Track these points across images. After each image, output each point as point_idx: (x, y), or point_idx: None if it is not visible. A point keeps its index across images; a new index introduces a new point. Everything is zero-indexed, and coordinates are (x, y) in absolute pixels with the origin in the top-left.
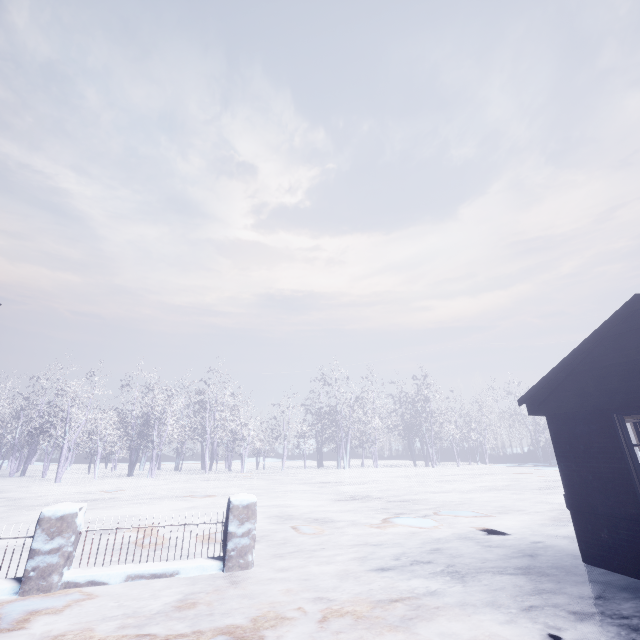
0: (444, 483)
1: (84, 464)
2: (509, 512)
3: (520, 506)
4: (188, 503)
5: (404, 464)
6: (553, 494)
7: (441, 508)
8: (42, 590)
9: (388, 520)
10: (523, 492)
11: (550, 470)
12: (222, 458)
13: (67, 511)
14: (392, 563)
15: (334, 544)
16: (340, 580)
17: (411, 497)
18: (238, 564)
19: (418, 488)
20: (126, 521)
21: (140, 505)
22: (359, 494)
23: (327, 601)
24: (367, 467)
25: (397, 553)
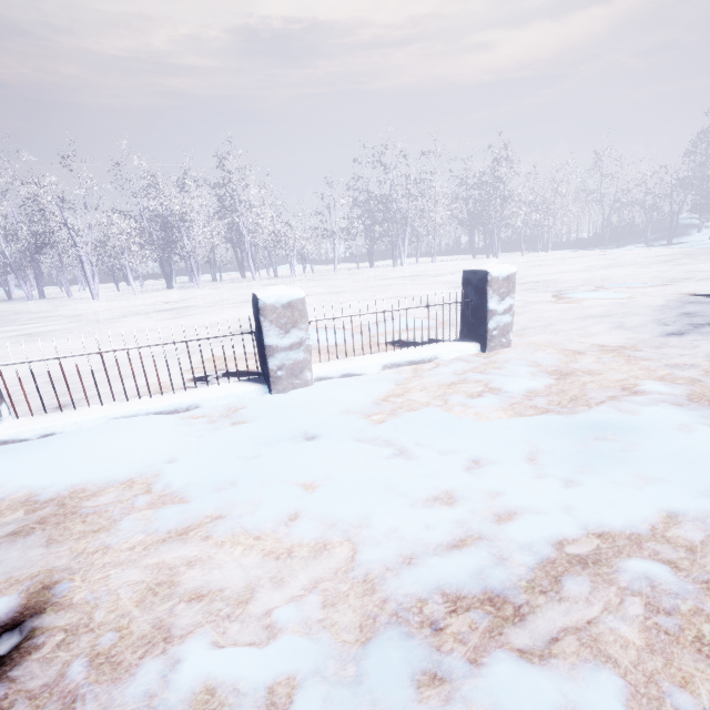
0: (540, 267)
1: None
2: (675, 281)
3: (674, 276)
4: None
5: (457, 259)
6: (682, 266)
7: (591, 284)
8: (298, 389)
9: (562, 297)
10: (645, 267)
11: (627, 251)
12: (248, 269)
13: (293, 296)
14: (665, 329)
15: (549, 320)
16: (647, 348)
17: (533, 279)
18: (500, 344)
19: (522, 273)
20: (359, 306)
21: (236, 309)
22: None
23: (685, 367)
24: (423, 263)
25: (645, 321)
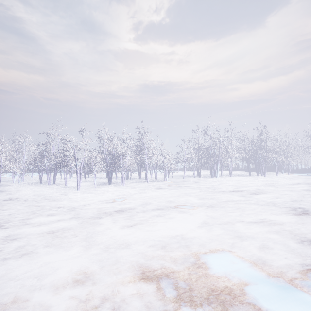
0: None
1: (74, 174)
2: None
3: None
4: (190, 216)
5: (238, 174)
6: None
7: None
8: None
9: None
10: None
11: None
12: (136, 170)
13: None
14: None
15: None
16: None
17: None
18: None
19: (310, 198)
20: None
21: (161, 218)
22: (287, 205)
23: None
24: (224, 176)
25: None
